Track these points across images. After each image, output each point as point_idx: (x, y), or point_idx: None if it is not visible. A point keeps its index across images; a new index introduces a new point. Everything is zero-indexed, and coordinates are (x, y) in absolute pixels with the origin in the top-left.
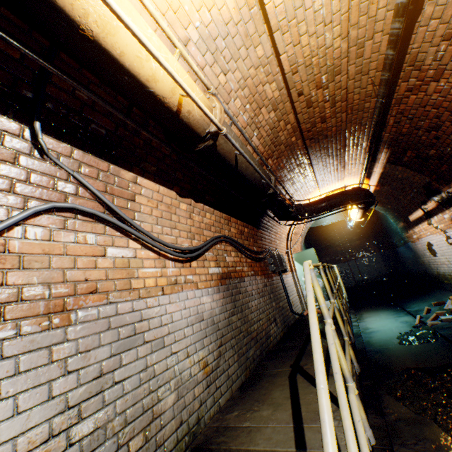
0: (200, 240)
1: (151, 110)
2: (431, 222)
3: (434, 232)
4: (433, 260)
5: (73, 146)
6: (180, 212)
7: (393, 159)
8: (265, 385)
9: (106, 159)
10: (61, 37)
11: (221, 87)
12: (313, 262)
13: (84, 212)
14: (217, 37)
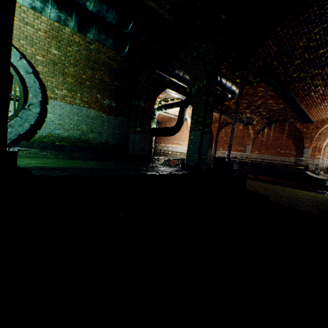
0: None
1: None
2: None
3: None
4: None
5: None
6: None
7: None
8: None
9: None
10: None
11: None
12: None
13: None
14: None
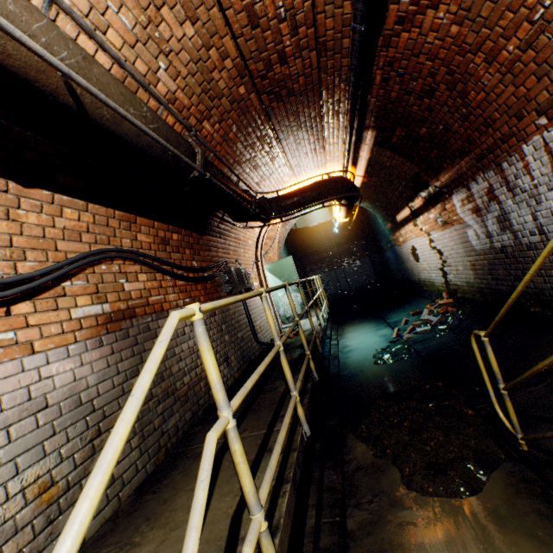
0: (45, 261)
1: None
2: (417, 223)
3: (419, 234)
4: (416, 265)
5: None
6: None
7: (382, 140)
8: (175, 481)
9: None
10: None
11: None
12: (292, 274)
13: None
14: None
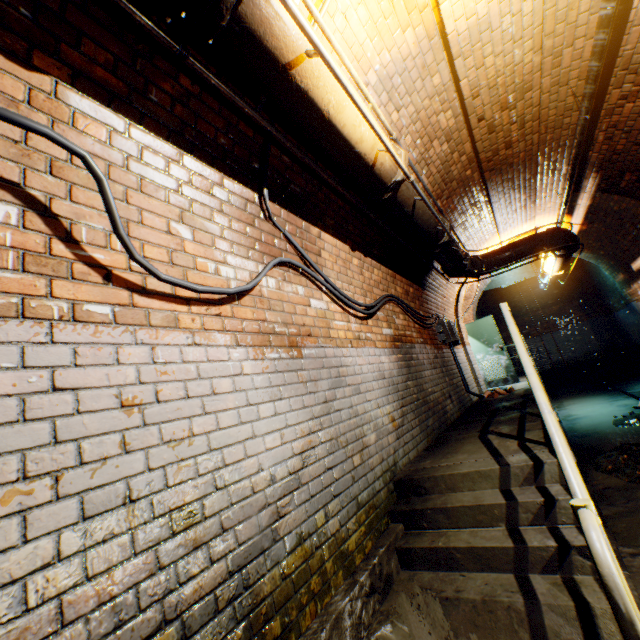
0: (371, 298)
1: (350, 167)
2: None
3: None
4: None
5: (281, 207)
6: (353, 267)
7: (605, 186)
8: (453, 445)
9: (300, 217)
10: (305, 122)
11: (392, 126)
12: (492, 334)
13: (295, 266)
14: (393, 75)
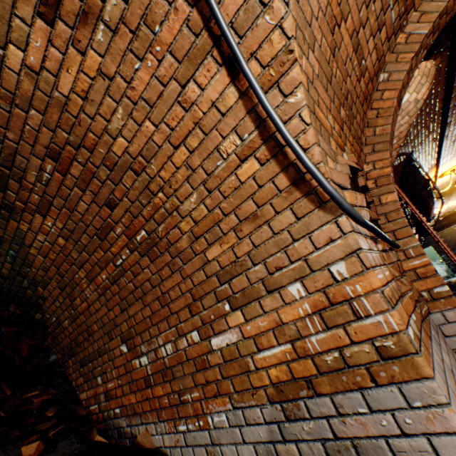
0: None
1: None
2: None
3: None
4: None
5: None
6: None
7: None
8: None
9: None
10: None
11: None
12: (434, 255)
13: None
14: None
